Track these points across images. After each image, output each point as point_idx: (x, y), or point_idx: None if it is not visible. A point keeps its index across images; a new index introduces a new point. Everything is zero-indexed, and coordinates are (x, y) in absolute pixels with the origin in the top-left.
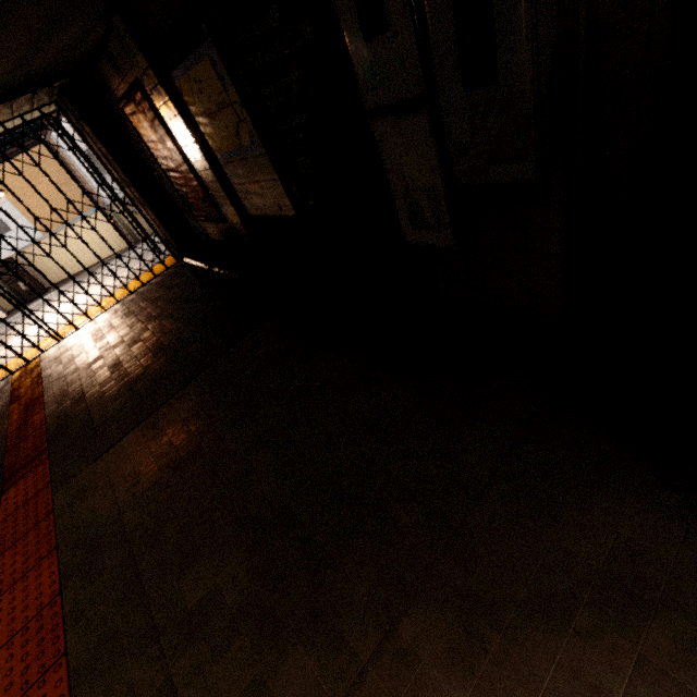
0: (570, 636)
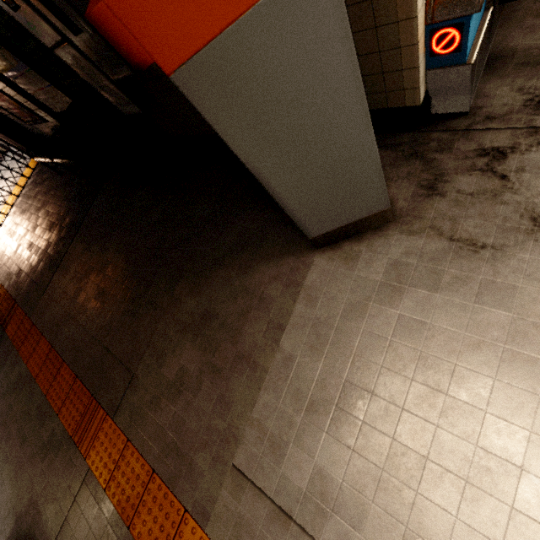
0: (223, 268)
